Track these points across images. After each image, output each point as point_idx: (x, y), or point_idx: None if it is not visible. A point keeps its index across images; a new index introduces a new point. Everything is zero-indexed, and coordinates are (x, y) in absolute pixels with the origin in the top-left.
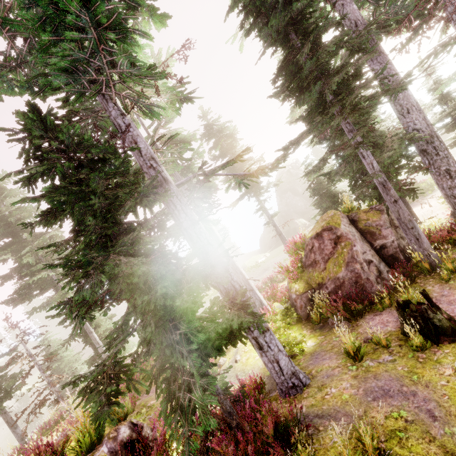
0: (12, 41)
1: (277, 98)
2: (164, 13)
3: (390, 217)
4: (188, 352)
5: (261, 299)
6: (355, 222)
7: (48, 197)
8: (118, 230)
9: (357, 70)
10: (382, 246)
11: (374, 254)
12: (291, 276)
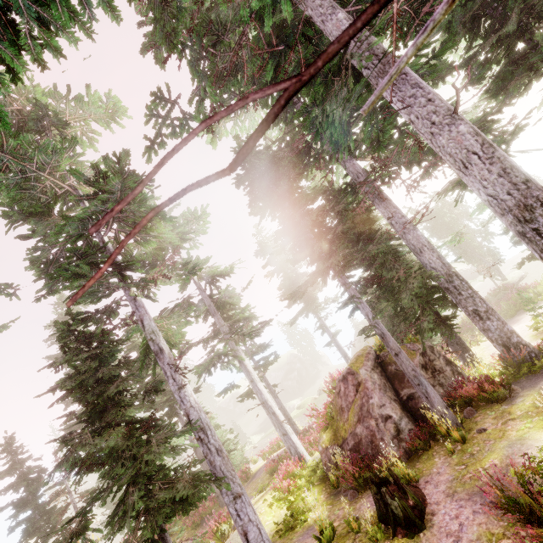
0: (75, 244)
1: (279, 254)
2: (172, 216)
3: (428, 358)
4: (145, 515)
5: (296, 446)
6: (385, 364)
7: (61, 385)
8: (110, 403)
9: (344, 230)
10: (410, 396)
11: (396, 406)
12: (322, 422)
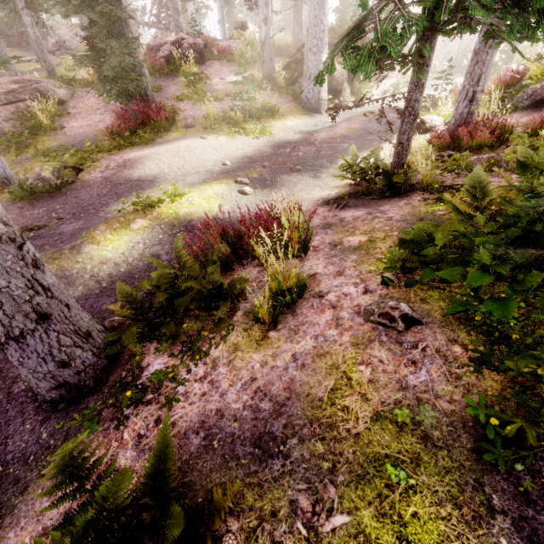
0: None
1: None
2: None
3: None
4: None
5: None
6: None
7: None
8: None
9: None
10: None
11: None
12: None
